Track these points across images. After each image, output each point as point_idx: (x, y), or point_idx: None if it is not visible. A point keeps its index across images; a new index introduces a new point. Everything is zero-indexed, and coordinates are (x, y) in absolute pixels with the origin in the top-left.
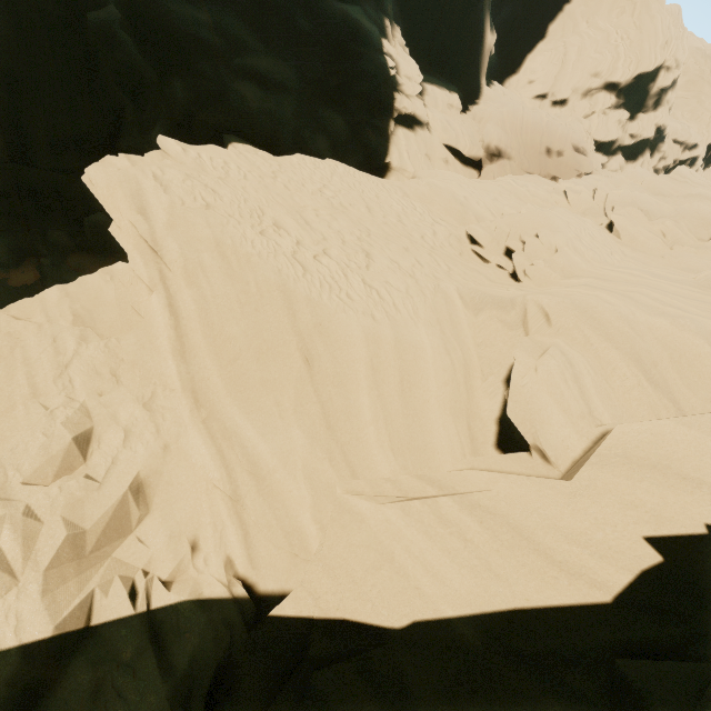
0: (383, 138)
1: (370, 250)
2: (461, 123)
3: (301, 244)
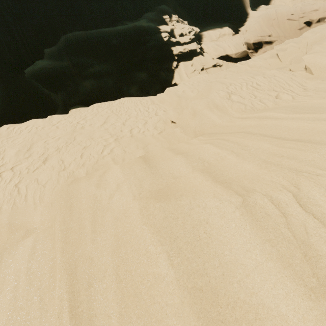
0: (170, 72)
1: (52, 156)
2: (229, 41)
3: (0, 167)
